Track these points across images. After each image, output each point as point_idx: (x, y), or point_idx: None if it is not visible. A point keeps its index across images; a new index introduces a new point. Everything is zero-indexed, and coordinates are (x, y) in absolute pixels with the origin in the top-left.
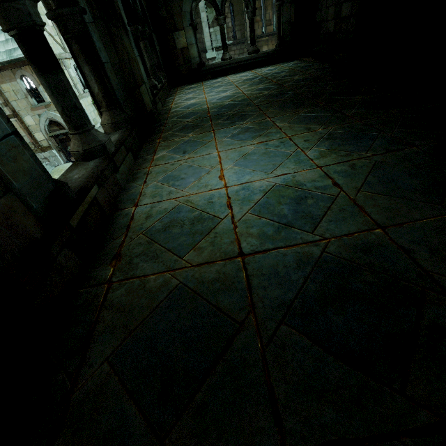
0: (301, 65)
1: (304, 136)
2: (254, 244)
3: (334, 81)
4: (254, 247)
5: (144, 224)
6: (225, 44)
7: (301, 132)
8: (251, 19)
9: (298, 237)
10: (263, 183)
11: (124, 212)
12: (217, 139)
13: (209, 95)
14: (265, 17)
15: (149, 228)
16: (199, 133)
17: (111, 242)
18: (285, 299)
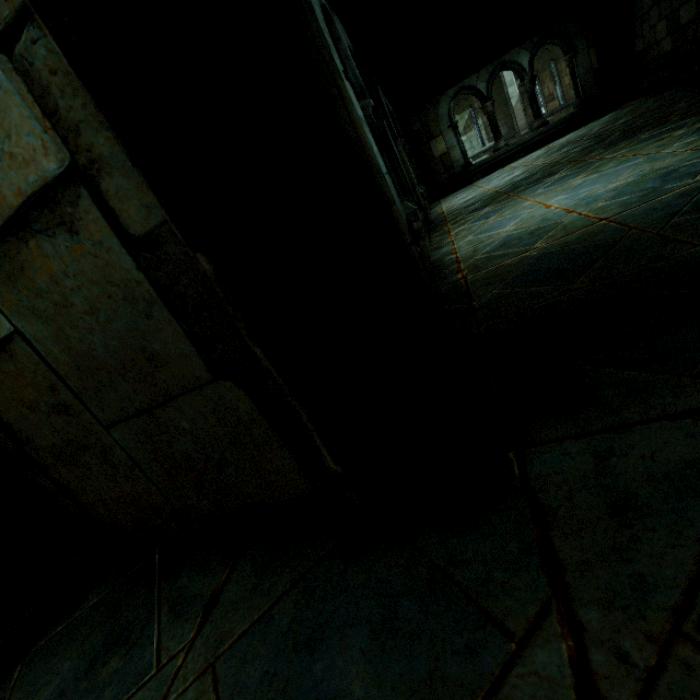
0: (624, 111)
1: (656, 145)
2: (616, 211)
3: (690, 96)
4: (617, 212)
5: (474, 254)
6: (497, 131)
7: (649, 145)
8: (529, 90)
9: (674, 188)
10: (608, 188)
11: (445, 260)
12: (524, 197)
13: (489, 185)
14: (543, 93)
15: (482, 253)
16: (497, 204)
17: (447, 270)
18: (671, 212)
